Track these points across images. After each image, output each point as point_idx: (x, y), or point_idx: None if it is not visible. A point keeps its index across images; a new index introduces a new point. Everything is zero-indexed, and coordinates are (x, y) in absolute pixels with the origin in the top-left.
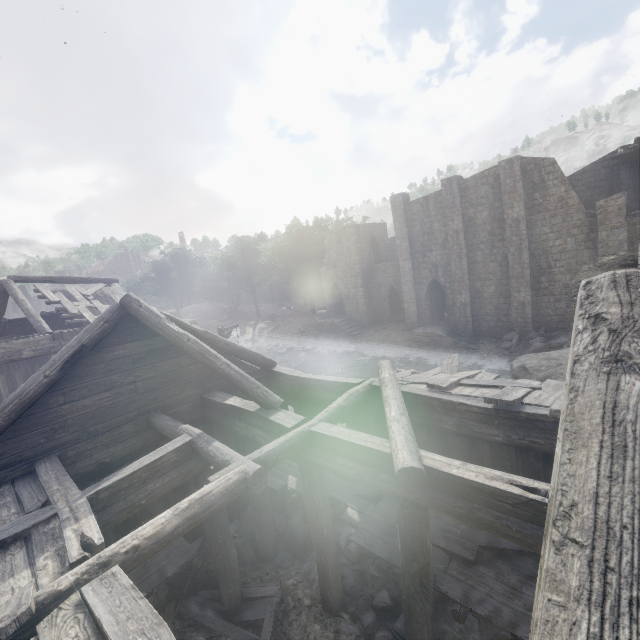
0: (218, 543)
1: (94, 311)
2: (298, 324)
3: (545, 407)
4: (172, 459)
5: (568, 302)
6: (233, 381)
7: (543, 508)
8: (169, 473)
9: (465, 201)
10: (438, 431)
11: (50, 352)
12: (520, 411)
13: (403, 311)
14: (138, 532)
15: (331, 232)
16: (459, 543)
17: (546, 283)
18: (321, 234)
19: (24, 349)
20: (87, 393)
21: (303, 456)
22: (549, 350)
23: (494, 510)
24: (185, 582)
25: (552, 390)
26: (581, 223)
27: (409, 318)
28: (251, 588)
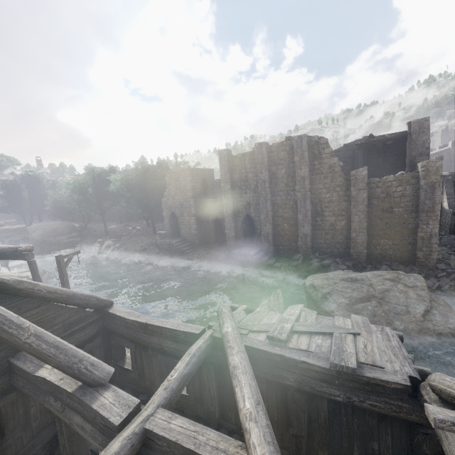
0: None
1: None
2: (141, 242)
3: (380, 367)
4: None
5: (333, 235)
6: (44, 358)
7: None
8: None
9: (270, 160)
10: (278, 383)
11: None
12: (362, 375)
13: (224, 235)
14: None
15: (171, 172)
16: None
17: (320, 222)
18: (163, 172)
19: None
20: None
21: None
22: (322, 268)
23: None
24: None
25: (367, 334)
26: (342, 184)
27: (229, 241)
28: None
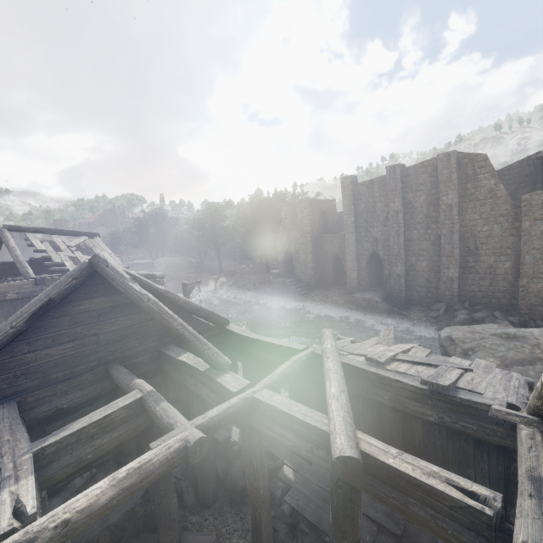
0: (160, 494)
1: (75, 261)
2: (254, 281)
3: (479, 394)
4: (121, 415)
5: (491, 281)
6: (186, 341)
7: (482, 517)
8: (117, 428)
9: (406, 186)
10: (373, 403)
11: (32, 295)
12: (454, 396)
13: (345, 277)
14: (71, 504)
15: (288, 204)
16: (387, 514)
17: (473, 263)
18: (279, 205)
19: (8, 291)
20: (51, 343)
21: (245, 420)
22: (472, 322)
23: (429, 508)
24: (129, 523)
25: (483, 373)
26: (507, 213)
27: (350, 283)
28: (189, 535)
